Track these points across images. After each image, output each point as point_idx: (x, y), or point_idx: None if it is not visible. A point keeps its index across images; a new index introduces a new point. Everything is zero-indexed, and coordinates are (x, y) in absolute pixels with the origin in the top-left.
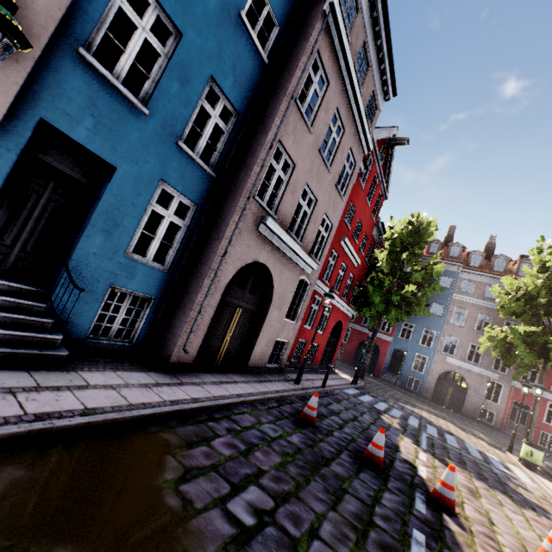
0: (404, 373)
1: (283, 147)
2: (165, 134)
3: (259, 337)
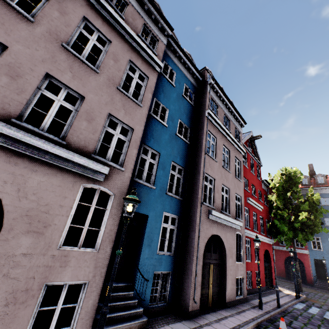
0: None
1: (207, 174)
2: (161, 192)
3: (226, 280)
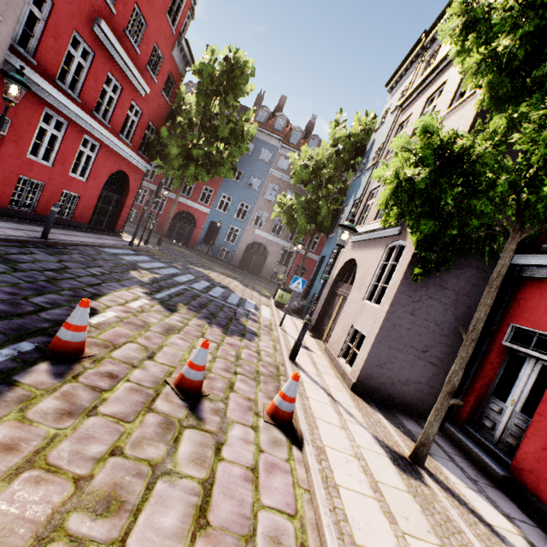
0: (218, 244)
1: None
2: None
3: None
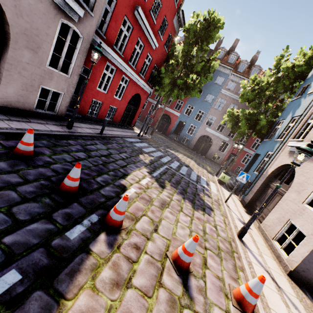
0: (182, 134)
1: None
2: None
3: (3, 77)
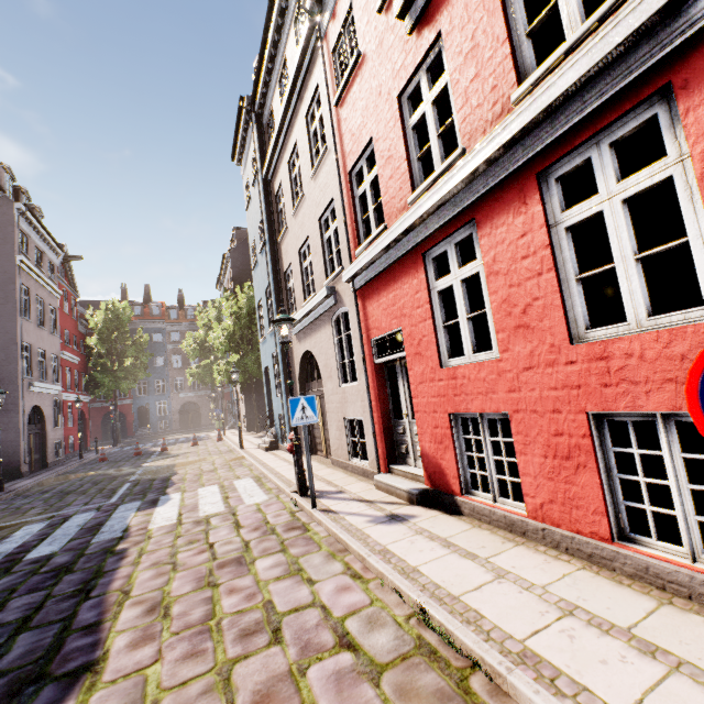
0: (154, 421)
1: (24, 342)
2: None
3: (48, 445)
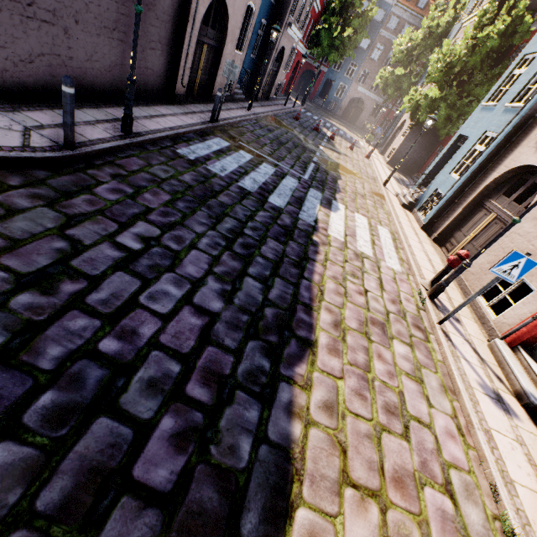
0: (329, 98)
1: None
2: None
3: (274, 84)
